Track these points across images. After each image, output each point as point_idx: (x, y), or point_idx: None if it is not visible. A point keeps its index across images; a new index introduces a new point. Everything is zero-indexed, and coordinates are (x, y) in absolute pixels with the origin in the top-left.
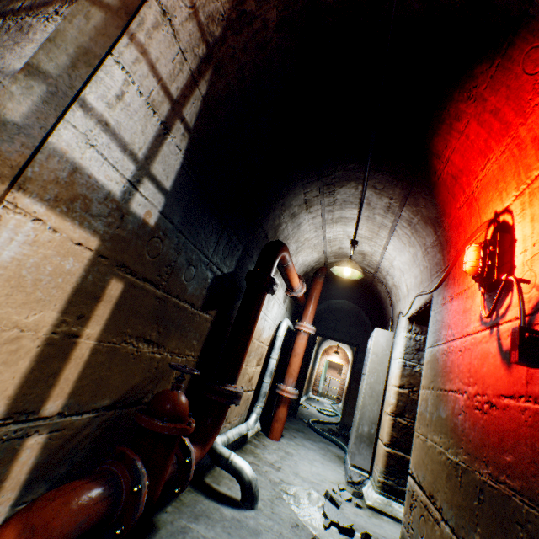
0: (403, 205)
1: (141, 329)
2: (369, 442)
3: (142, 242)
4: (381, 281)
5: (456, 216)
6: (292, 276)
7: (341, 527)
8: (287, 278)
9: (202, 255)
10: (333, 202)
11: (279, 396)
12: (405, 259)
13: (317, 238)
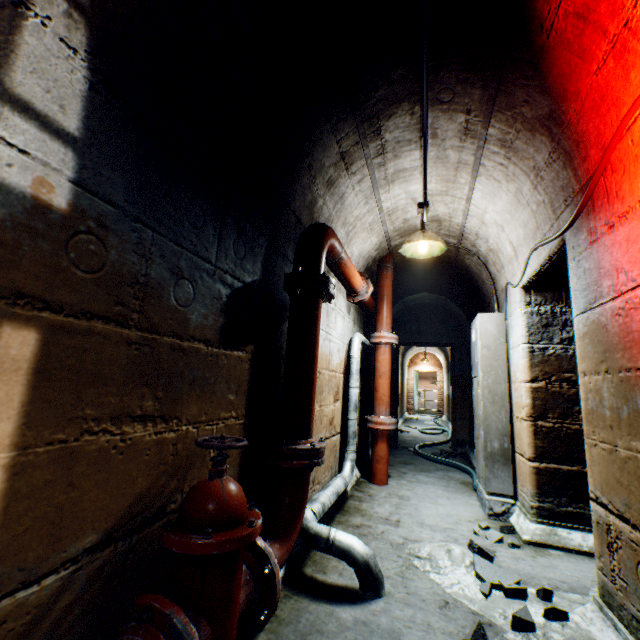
0: (490, 114)
1: (116, 403)
2: (504, 460)
3: (52, 245)
4: (469, 252)
5: (593, 87)
6: (351, 274)
7: (507, 590)
8: (344, 278)
9: (198, 259)
10: (381, 148)
11: (372, 431)
12: (503, 205)
13: (370, 214)
